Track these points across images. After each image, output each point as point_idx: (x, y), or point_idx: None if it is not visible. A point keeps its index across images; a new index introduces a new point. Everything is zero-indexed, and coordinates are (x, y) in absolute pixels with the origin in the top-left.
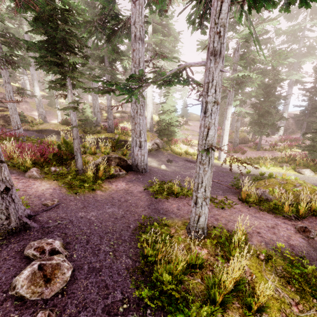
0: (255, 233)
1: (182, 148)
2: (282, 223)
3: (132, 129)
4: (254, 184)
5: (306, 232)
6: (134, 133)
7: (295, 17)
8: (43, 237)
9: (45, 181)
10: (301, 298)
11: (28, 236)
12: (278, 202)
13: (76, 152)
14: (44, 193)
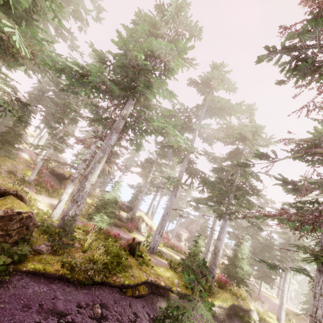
0: None
1: None
2: None
3: None
4: None
5: None
6: None
7: None
8: None
9: None
10: None
11: None
12: None
13: None
14: None
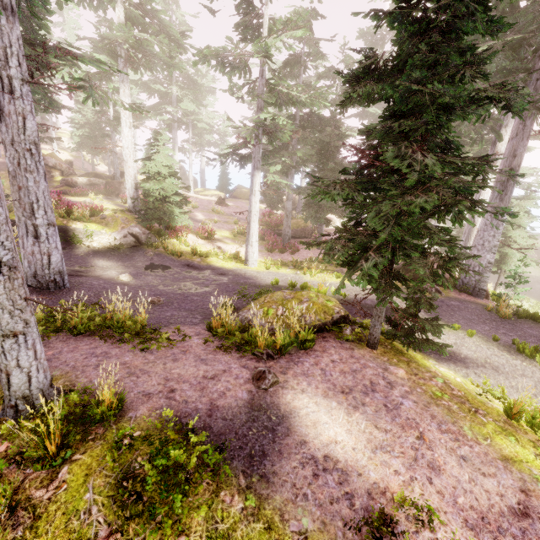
0: (164, 392)
1: (190, 244)
2: (238, 368)
3: (16, 199)
4: (253, 302)
5: (261, 379)
6: (20, 209)
7: (380, 45)
8: None
9: None
10: (131, 519)
11: None
12: (255, 331)
13: None
14: None
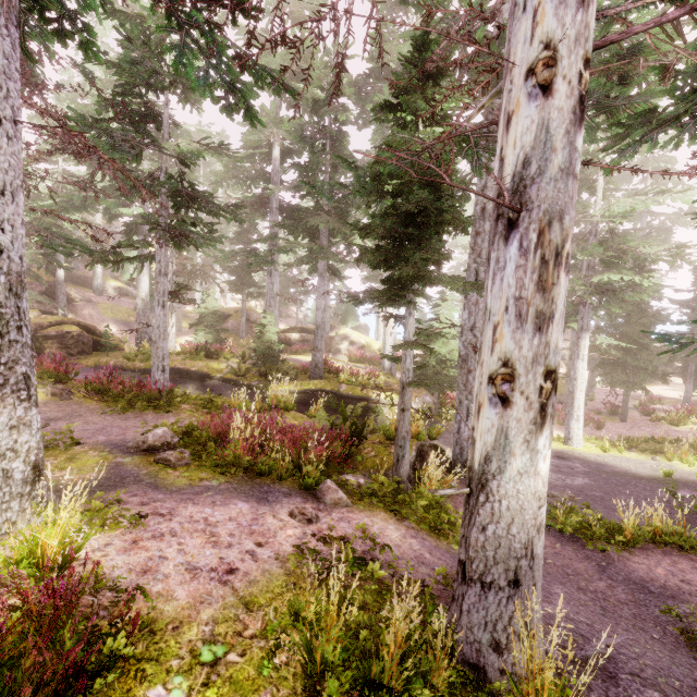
0: None
1: None
2: None
3: (461, 381)
4: None
5: None
6: (464, 392)
7: (627, 180)
8: (624, 692)
9: (369, 513)
10: None
11: (593, 691)
12: None
13: (403, 440)
14: (415, 550)
